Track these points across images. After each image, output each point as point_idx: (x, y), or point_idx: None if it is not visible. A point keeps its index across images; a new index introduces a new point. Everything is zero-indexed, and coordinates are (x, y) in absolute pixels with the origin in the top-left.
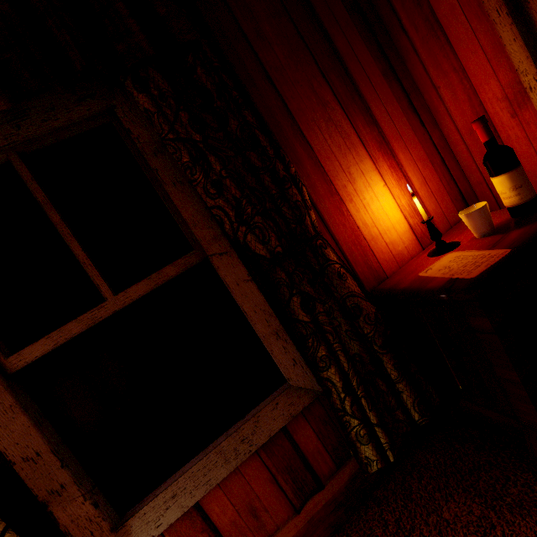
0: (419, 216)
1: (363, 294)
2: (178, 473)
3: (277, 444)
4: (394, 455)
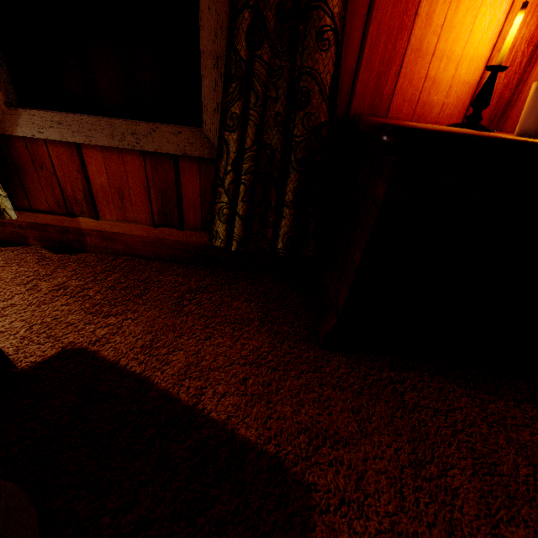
0: (508, 78)
1: (328, 92)
2: (74, 113)
3: (164, 167)
4: (238, 249)
